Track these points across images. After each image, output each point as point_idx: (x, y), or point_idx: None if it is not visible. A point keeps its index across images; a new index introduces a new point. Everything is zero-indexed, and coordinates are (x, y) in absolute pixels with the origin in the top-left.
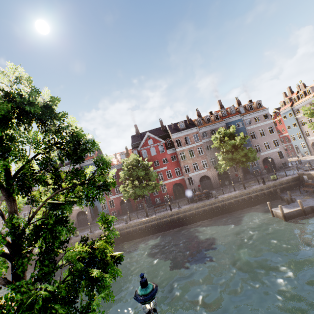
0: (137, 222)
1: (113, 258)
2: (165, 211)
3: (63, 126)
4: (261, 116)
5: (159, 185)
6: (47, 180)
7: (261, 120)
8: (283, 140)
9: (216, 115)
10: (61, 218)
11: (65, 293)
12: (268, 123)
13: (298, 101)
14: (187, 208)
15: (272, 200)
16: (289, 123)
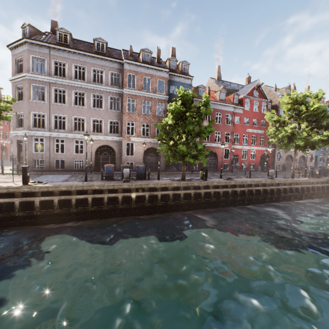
0: (294, 179)
1: None
2: (301, 177)
3: None
4: None
5: None
6: None
7: None
8: None
9: None
10: None
11: None
12: None
13: None
14: None
15: None
16: None
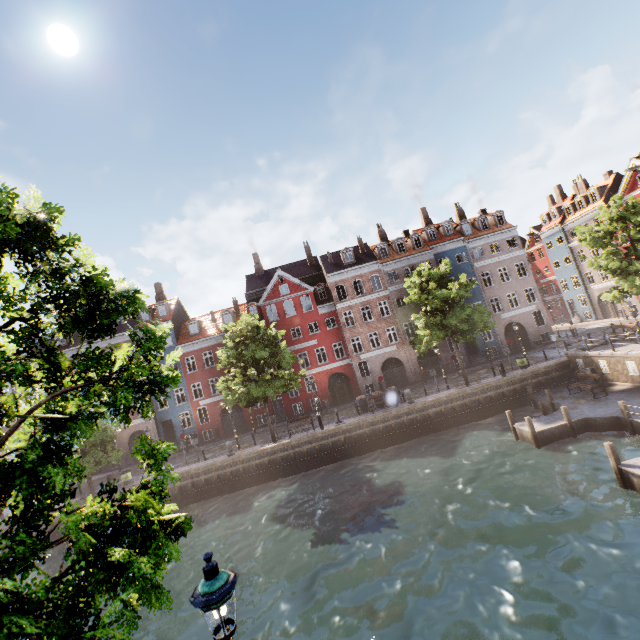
0: (253, 452)
1: (169, 525)
2: (310, 430)
3: (63, 265)
4: (502, 242)
5: (298, 378)
6: (33, 372)
7: (502, 250)
8: (547, 288)
9: (416, 238)
10: (58, 448)
11: (47, 594)
12: (516, 256)
13: (574, 214)
14: (354, 424)
15: (518, 407)
16: (558, 257)
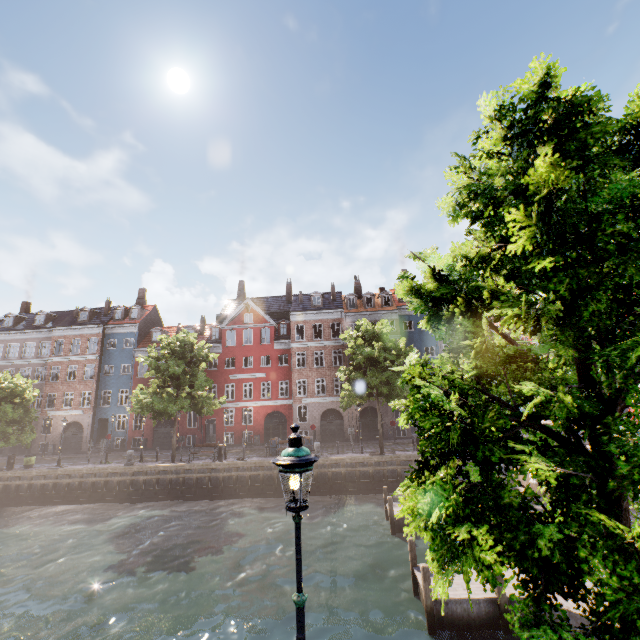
0: (146, 466)
1: None
2: (212, 460)
3: None
4: None
5: (210, 402)
6: None
7: None
8: None
9: (387, 296)
10: None
11: None
12: None
13: None
14: (251, 463)
15: None
16: None
